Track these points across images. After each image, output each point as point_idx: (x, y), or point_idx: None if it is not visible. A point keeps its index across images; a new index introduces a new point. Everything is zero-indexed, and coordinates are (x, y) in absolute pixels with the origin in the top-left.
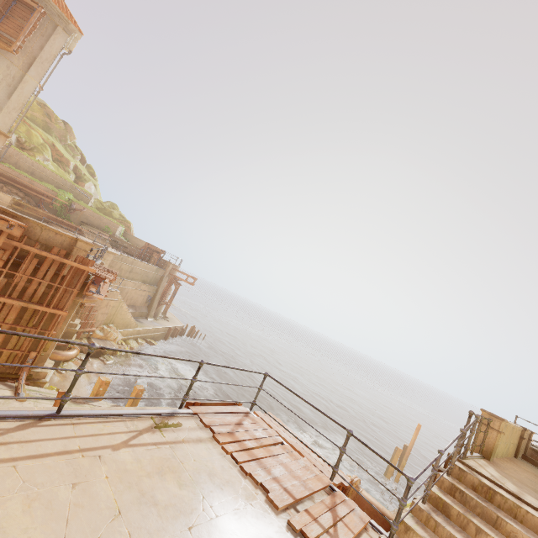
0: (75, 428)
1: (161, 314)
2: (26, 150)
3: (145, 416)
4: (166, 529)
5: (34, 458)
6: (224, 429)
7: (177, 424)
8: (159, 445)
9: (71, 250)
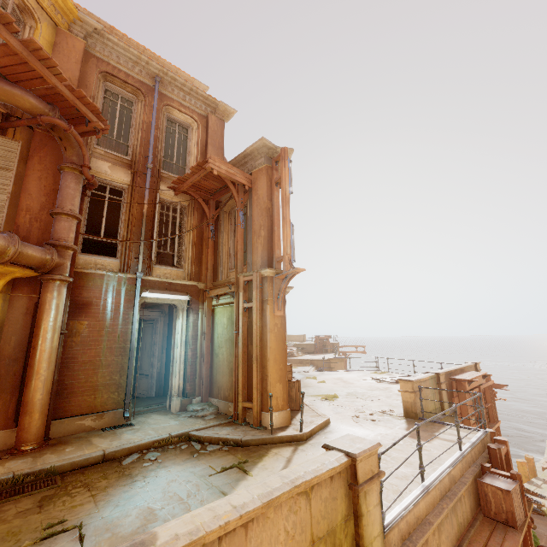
0: None
1: None
2: None
3: None
4: None
5: None
6: None
7: None
8: None
9: None
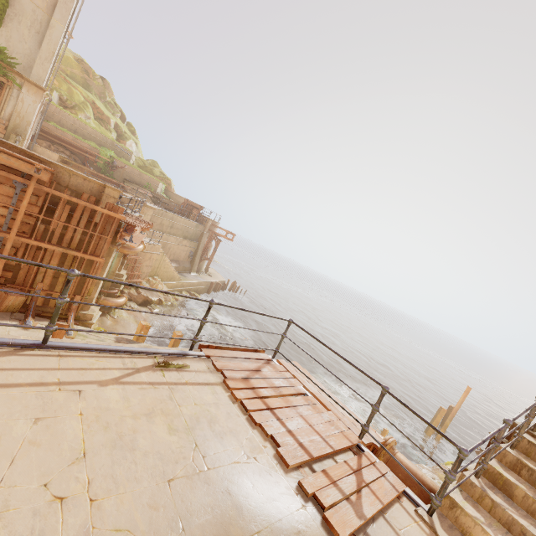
0: (61, 360)
1: (204, 270)
2: (68, 109)
3: (148, 355)
4: (138, 479)
5: None
6: (237, 374)
7: (183, 366)
8: (156, 385)
9: (100, 197)
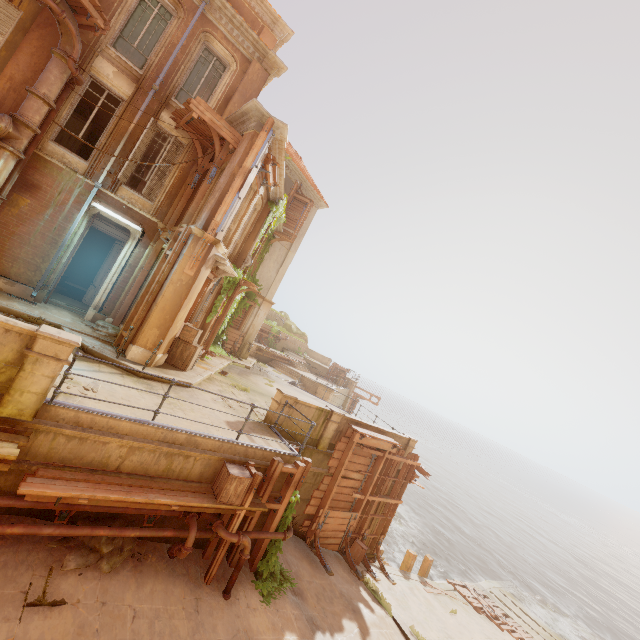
0: None
1: None
2: None
3: None
4: None
5: None
6: None
7: None
8: None
9: (404, 448)
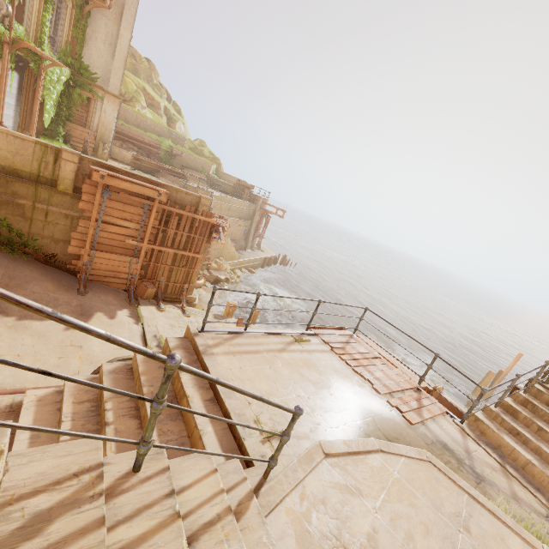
0: (256, 339)
1: (256, 246)
2: (127, 102)
3: (288, 334)
4: (319, 392)
5: (247, 353)
6: (337, 345)
7: (308, 341)
8: (301, 352)
9: (197, 206)
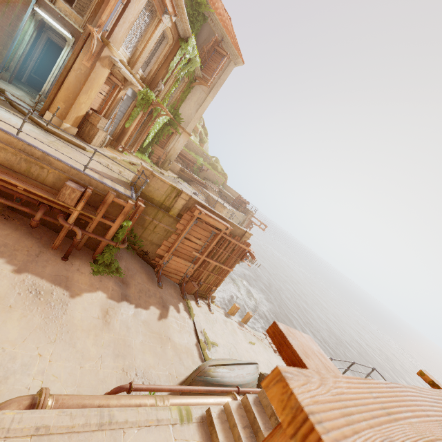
0: None
1: None
2: None
3: None
4: None
5: None
6: None
7: None
8: None
9: (241, 237)
